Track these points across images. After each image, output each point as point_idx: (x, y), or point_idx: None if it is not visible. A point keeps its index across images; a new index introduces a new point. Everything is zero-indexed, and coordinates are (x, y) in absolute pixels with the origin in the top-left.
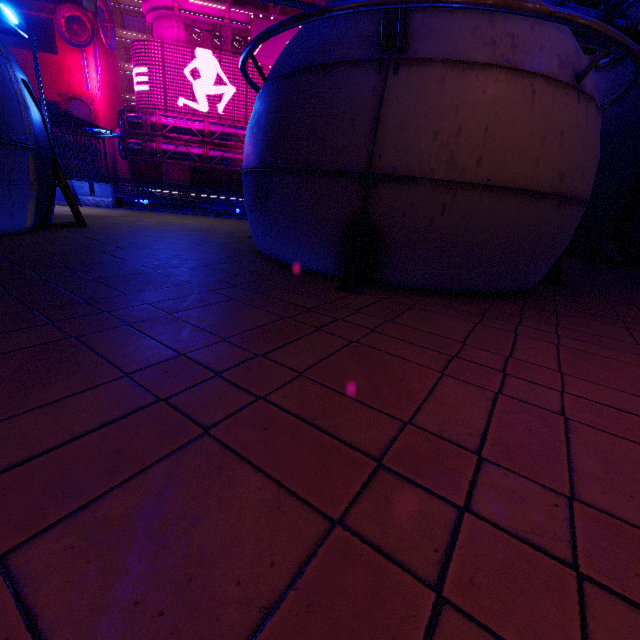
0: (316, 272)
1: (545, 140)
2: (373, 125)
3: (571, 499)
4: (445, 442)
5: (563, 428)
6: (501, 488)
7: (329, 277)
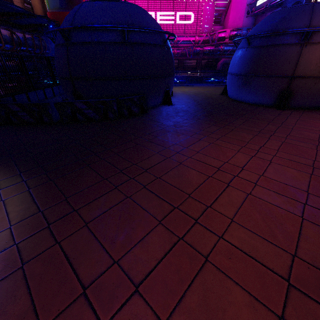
0: (264, 105)
1: None
2: (296, 63)
3: None
4: None
5: None
6: None
7: (269, 106)
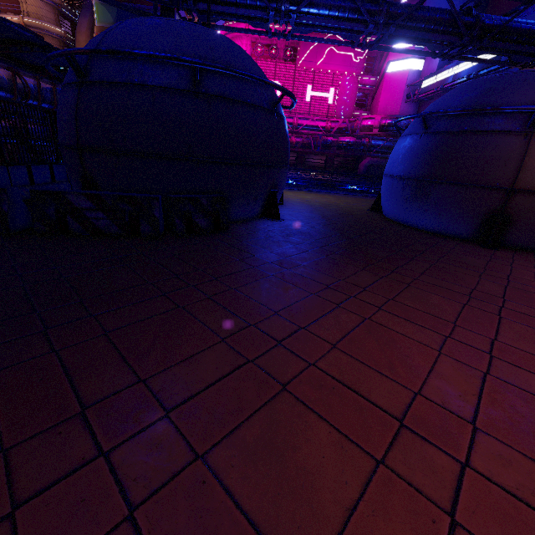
0: (454, 237)
1: None
2: (519, 165)
3: None
4: None
5: None
6: None
7: (465, 240)
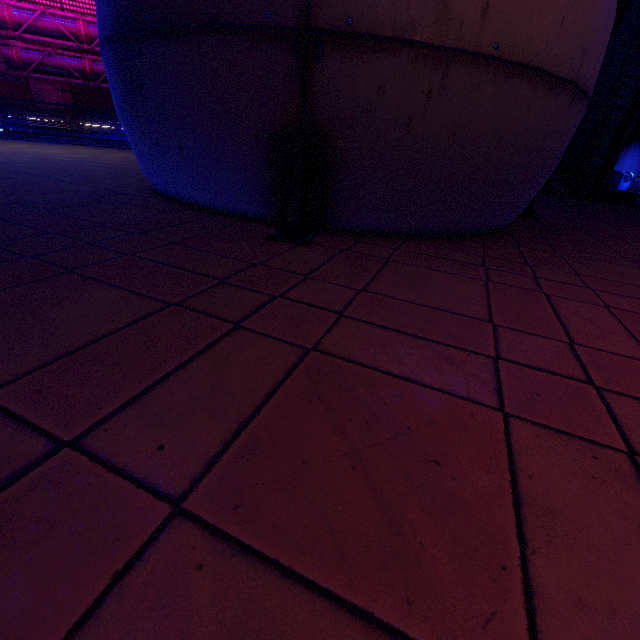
0: (237, 214)
1: None
2: None
3: None
4: None
5: None
6: None
7: (257, 221)
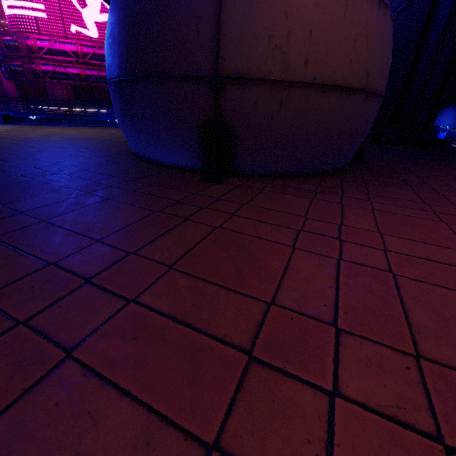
0: (183, 167)
1: (356, 42)
2: (215, 30)
3: (418, 358)
4: (306, 318)
5: (394, 285)
6: (360, 360)
7: (194, 171)
